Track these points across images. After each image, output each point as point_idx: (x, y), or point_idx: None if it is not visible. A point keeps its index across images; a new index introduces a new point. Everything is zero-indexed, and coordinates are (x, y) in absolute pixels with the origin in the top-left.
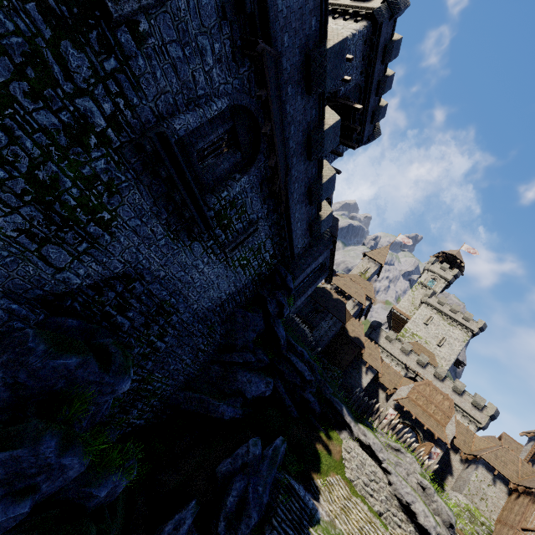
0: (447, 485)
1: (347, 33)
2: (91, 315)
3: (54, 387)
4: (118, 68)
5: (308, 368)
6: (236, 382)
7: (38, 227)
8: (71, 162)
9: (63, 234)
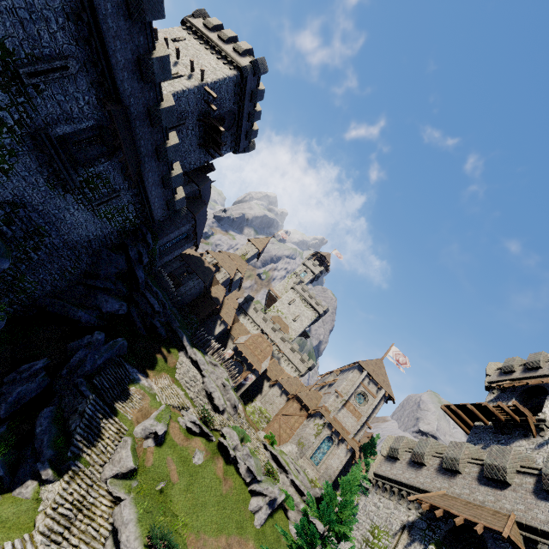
0: (256, 400)
1: (220, 75)
2: None
3: None
4: (25, 102)
5: (159, 303)
6: (96, 300)
7: None
8: None
9: None
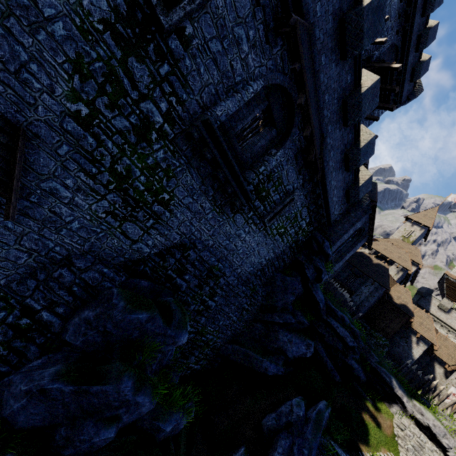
0: None
1: None
2: (158, 277)
3: (131, 336)
4: (170, 72)
5: (349, 333)
6: (277, 341)
7: (118, 209)
8: (139, 155)
9: (136, 213)
